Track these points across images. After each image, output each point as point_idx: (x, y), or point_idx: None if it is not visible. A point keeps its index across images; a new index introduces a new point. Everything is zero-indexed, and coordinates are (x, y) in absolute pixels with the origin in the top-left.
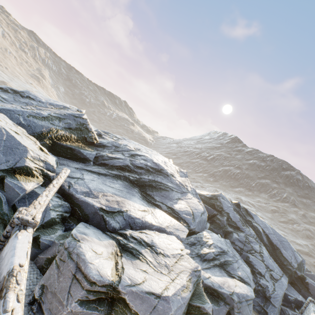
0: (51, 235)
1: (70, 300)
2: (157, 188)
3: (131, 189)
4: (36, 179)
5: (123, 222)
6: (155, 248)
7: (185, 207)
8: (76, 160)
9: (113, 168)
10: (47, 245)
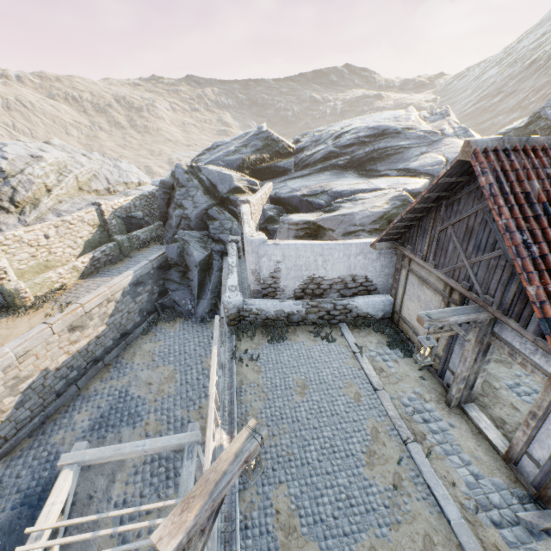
0: (275, 226)
1: (289, 239)
2: (383, 157)
3: (342, 174)
4: (247, 194)
5: (329, 198)
6: (355, 198)
7: (433, 159)
8: (278, 176)
9: (316, 164)
10: (274, 231)
